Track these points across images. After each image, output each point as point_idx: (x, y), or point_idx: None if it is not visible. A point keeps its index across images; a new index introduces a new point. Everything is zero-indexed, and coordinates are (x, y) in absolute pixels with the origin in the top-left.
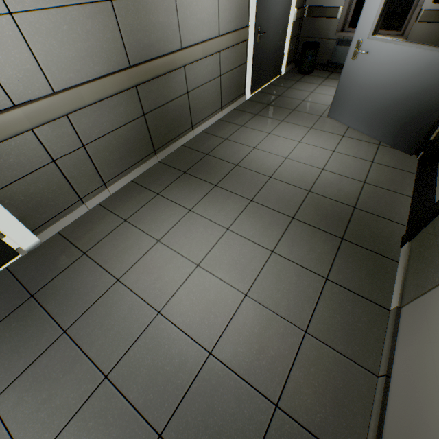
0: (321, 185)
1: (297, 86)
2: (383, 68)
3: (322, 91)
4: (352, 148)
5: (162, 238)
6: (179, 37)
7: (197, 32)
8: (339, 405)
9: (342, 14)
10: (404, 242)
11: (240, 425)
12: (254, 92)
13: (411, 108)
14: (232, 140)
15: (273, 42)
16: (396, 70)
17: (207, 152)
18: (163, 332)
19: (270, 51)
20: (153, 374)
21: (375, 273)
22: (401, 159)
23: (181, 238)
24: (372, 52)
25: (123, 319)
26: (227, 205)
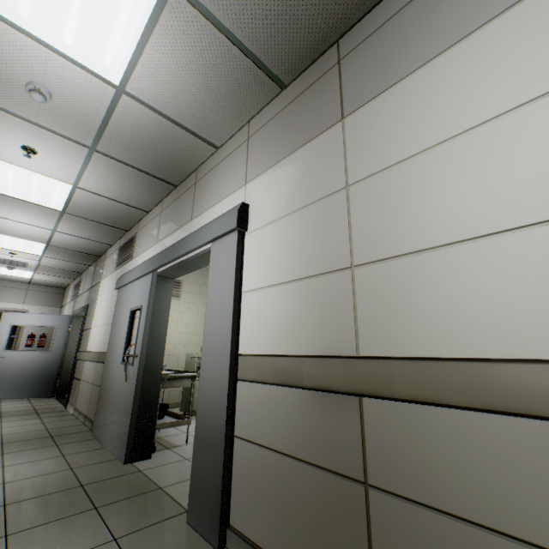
0: (7, 410)
1: None
2: (18, 362)
3: None
4: (14, 402)
5: None
6: None
7: None
8: (70, 423)
9: None
10: (67, 405)
11: (37, 433)
12: None
13: (42, 375)
14: None
15: None
16: (27, 362)
17: None
18: None
19: None
20: None
21: (61, 413)
22: (47, 400)
23: None
24: (8, 356)
25: None
26: None
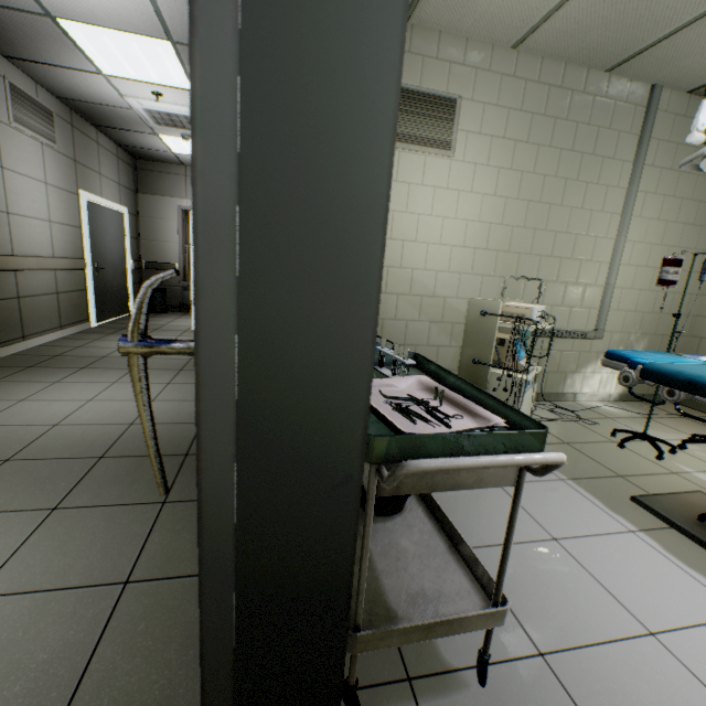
0: None
1: (154, 319)
2: None
3: (182, 320)
4: None
5: (27, 398)
6: (11, 246)
7: (31, 248)
8: None
9: (181, 268)
10: None
11: (176, 435)
12: (102, 323)
13: None
14: (88, 346)
15: (115, 280)
16: None
17: (57, 355)
18: (70, 429)
19: (113, 287)
20: (73, 444)
21: None
22: None
23: (56, 394)
24: None
25: (5, 437)
26: (106, 374)
